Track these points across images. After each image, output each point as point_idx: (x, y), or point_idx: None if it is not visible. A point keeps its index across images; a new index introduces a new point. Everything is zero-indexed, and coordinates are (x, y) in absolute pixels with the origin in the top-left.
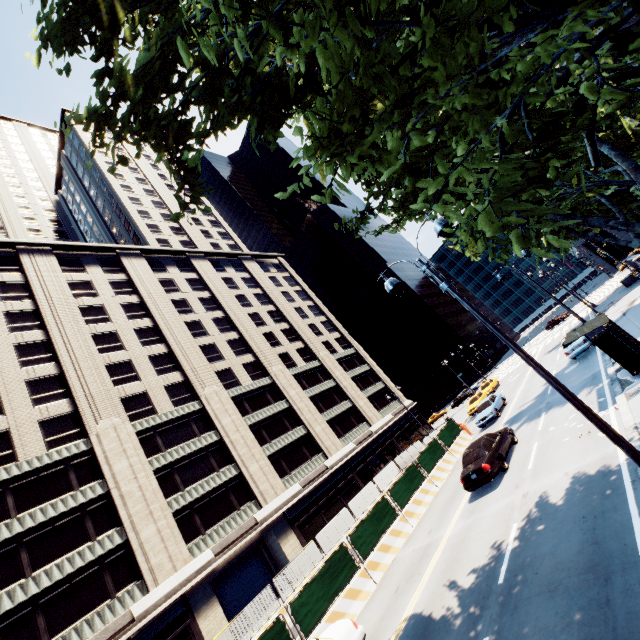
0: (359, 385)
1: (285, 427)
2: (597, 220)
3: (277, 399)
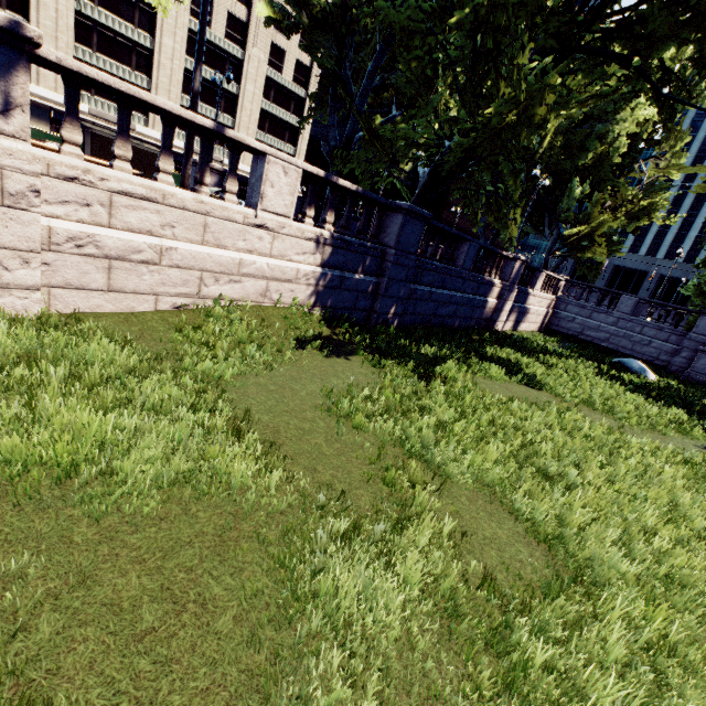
0: (266, 125)
1: (128, 60)
2: (334, 136)
3: (145, 29)
